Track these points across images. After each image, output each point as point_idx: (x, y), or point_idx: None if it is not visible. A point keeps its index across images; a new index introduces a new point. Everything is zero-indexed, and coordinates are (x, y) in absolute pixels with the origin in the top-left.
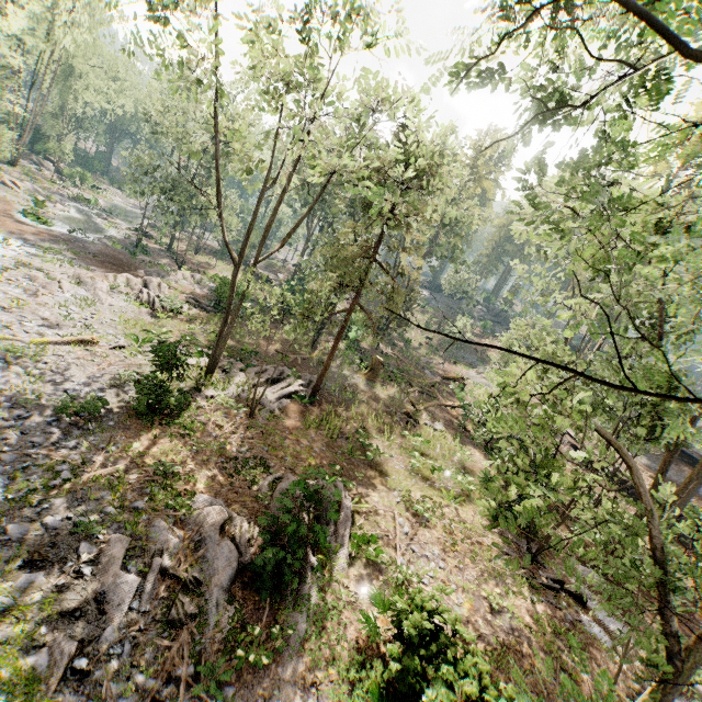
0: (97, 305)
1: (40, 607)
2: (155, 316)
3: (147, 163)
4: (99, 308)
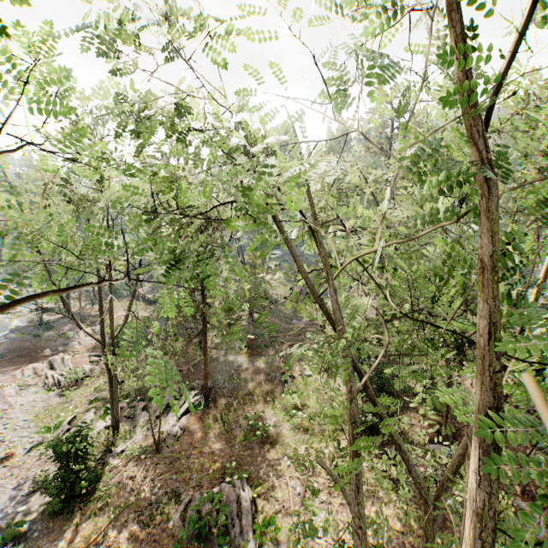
0: (9, 412)
1: None
2: (63, 394)
3: (23, 264)
4: (12, 415)
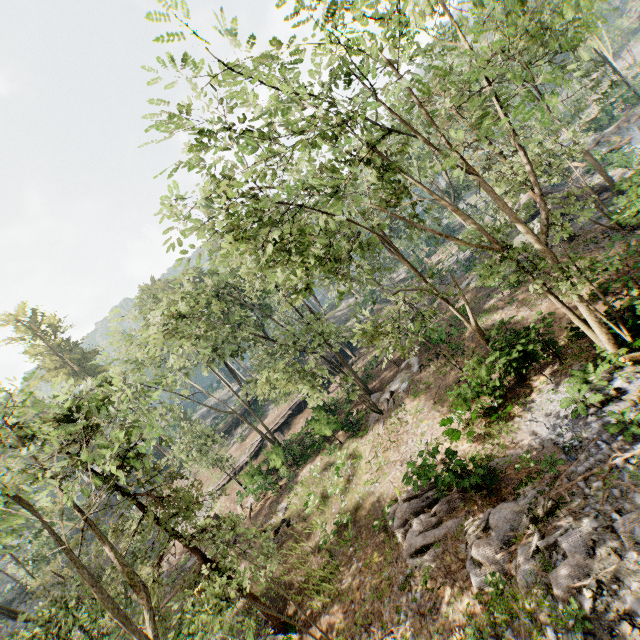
0: None
1: (634, 577)
2: None
3: None
4: None
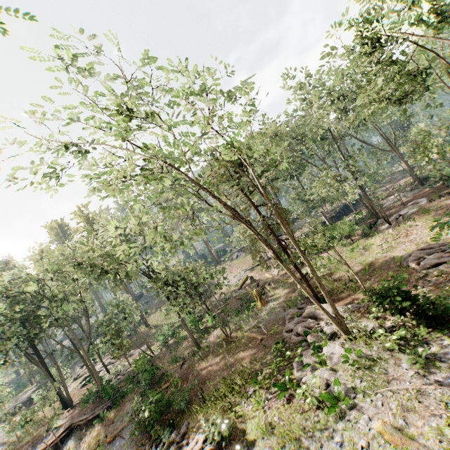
0: None
1: None
2: (248, 446)
3: None
4: None
